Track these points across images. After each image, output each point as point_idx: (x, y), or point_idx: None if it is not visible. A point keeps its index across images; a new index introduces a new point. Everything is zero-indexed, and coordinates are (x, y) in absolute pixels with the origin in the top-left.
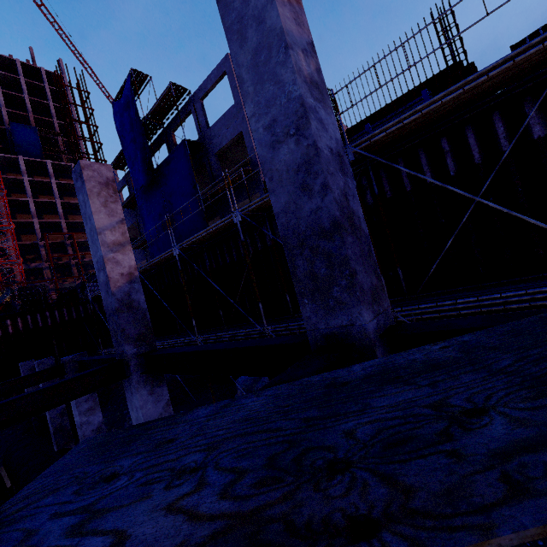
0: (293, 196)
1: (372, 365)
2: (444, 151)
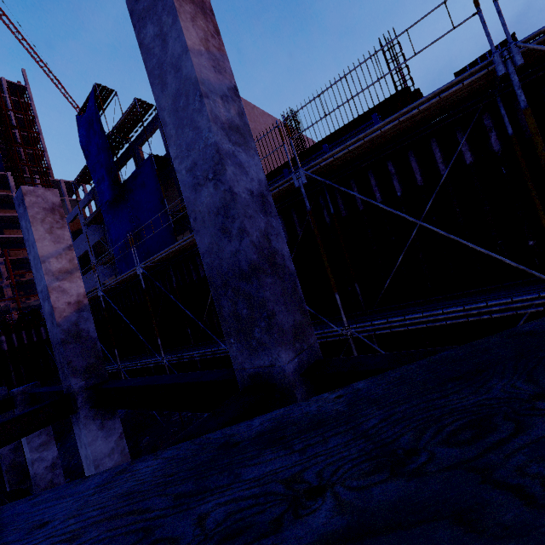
0: (215, 237)
1: (271, 418)
2: (391, 174)
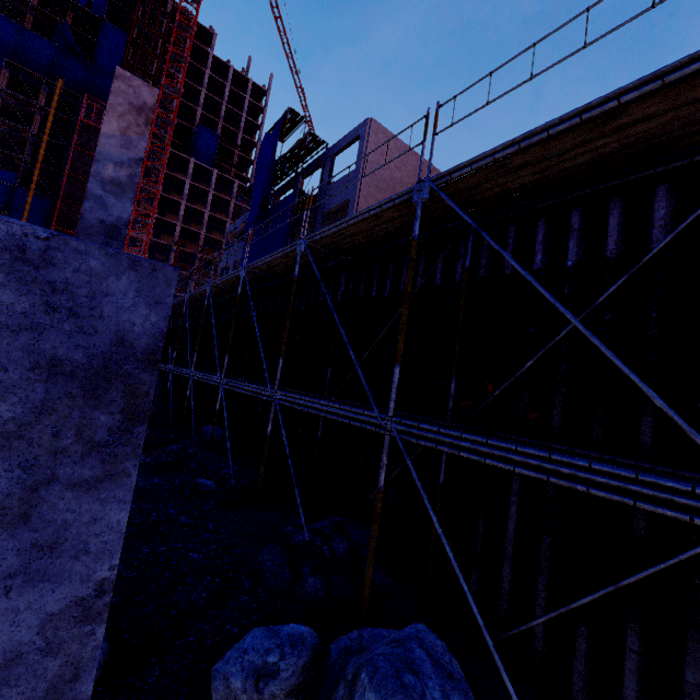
0: None
1: None
2: (389, 272)
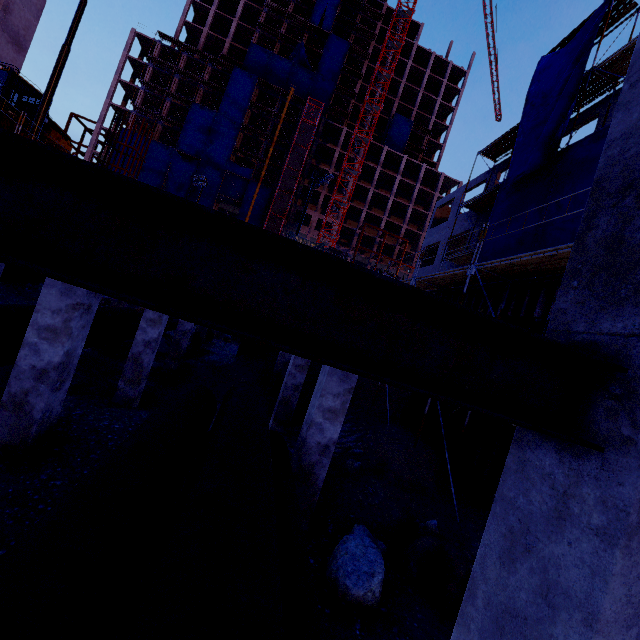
0: None
1: None
2: None
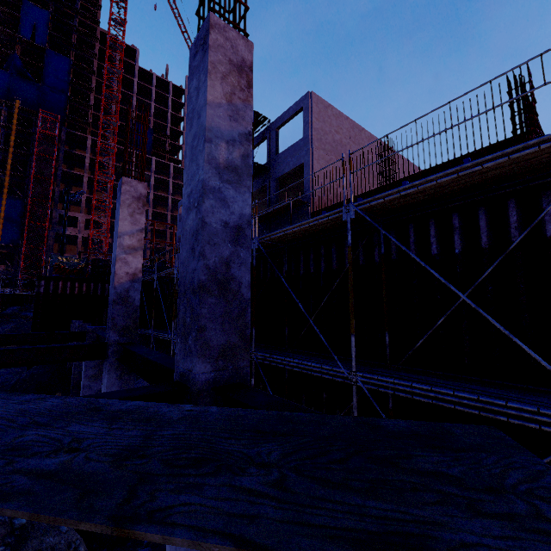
0: (188, 253)
1: (139, 405)
2: (454, 227)
